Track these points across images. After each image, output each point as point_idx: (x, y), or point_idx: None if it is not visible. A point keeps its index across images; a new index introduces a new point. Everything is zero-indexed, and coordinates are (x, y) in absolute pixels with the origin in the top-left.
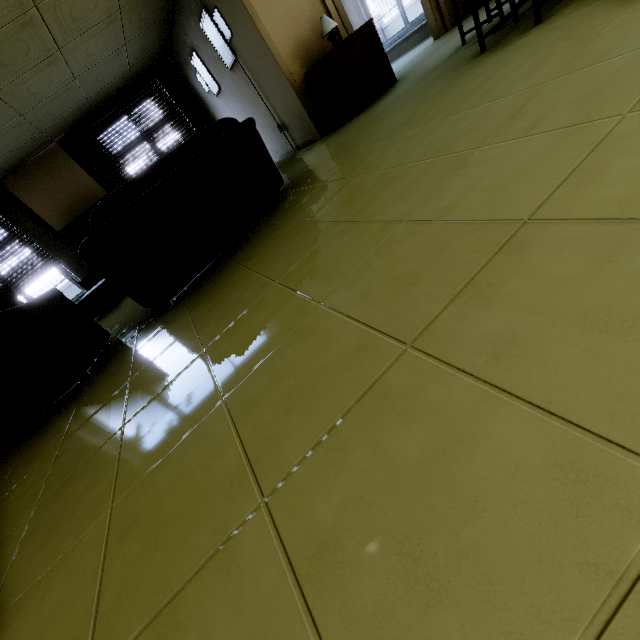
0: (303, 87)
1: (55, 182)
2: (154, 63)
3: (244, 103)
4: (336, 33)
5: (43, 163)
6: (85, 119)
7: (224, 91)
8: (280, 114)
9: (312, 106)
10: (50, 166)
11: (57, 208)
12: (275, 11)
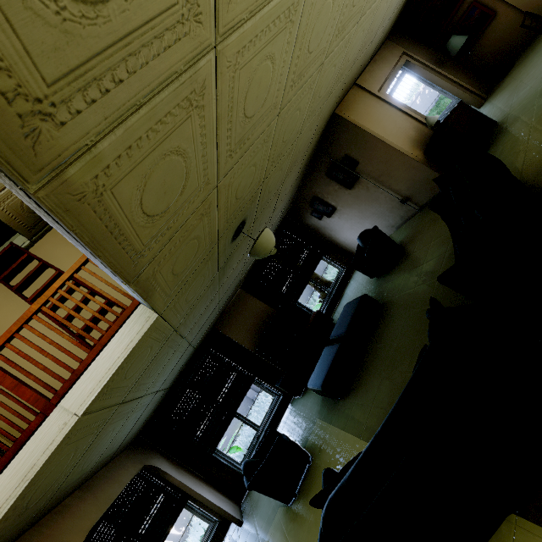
0: (426, 160)
1: (243, 314)
2: (282, 220)
3: (360, 206)
4: (439, 120)
5: (235, 304)
6: (252, 268)
7: (339, 209)
8: (402, 192)
9: (437, 168)
10: (239, 305)
11: (247, 333)
12: (391, 133)
